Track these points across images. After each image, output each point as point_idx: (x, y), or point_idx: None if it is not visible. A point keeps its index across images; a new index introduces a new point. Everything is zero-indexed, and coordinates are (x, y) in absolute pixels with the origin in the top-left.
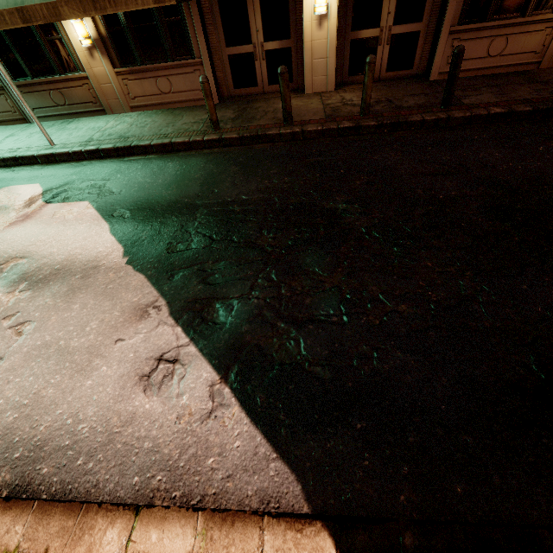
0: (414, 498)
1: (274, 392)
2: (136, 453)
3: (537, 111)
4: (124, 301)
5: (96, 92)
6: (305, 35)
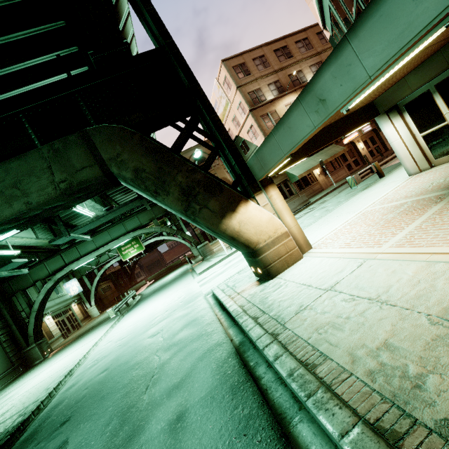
0: None
1: None
2: None
3: None
4: None
5: (320, 185)
6: (361, 153)
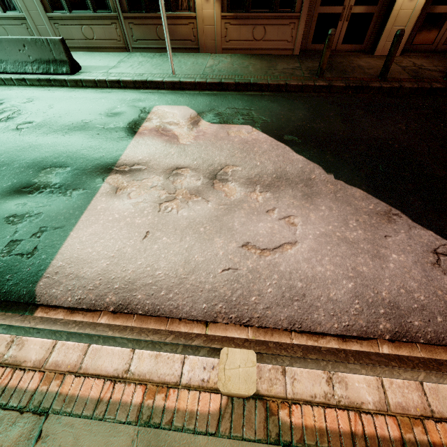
0: None
1: None
2: None
3: None
4: (363, 208)
5: (197, 32)
6: (396, 4)
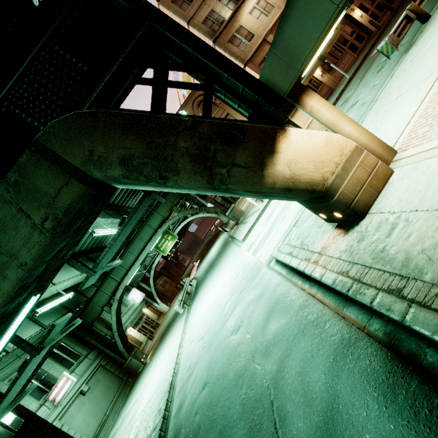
0: None
1: None
2: None
3: None
4: None
5: (328, 87)
6: (361, 22)
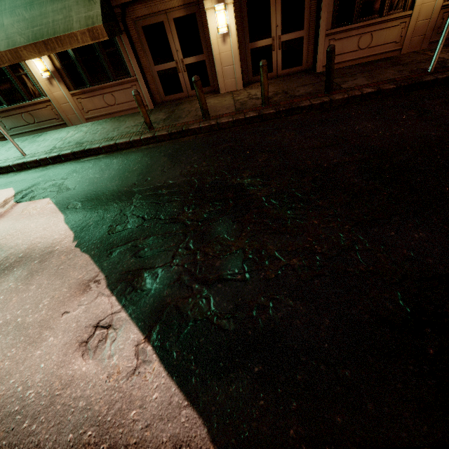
0: (301, 431)
1: (187, 346)
2: (72, 412)
3: (400, 88)
4: (72, 279)
5: (57, 111)
6: (214, 50)
